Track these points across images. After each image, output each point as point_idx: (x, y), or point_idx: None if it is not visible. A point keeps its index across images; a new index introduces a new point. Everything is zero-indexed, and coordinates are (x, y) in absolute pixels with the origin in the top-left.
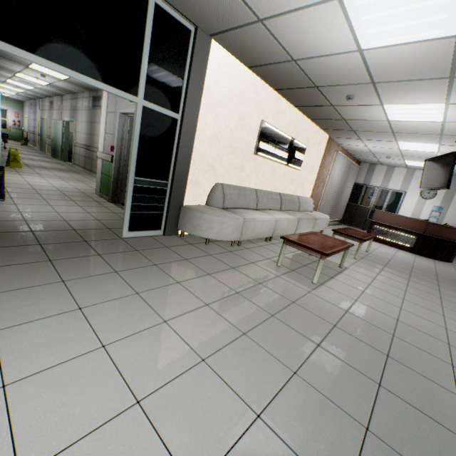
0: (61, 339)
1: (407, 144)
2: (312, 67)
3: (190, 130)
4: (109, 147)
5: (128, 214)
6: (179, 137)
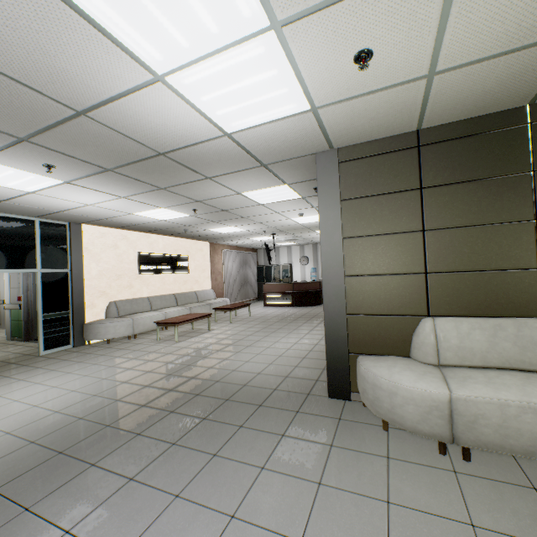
0: (17, 386)
1: (256, 238)
2: (150, 225)
3: (79, 275)
4: (16, 298)
5: (42, 339)
6: (72, 281)
